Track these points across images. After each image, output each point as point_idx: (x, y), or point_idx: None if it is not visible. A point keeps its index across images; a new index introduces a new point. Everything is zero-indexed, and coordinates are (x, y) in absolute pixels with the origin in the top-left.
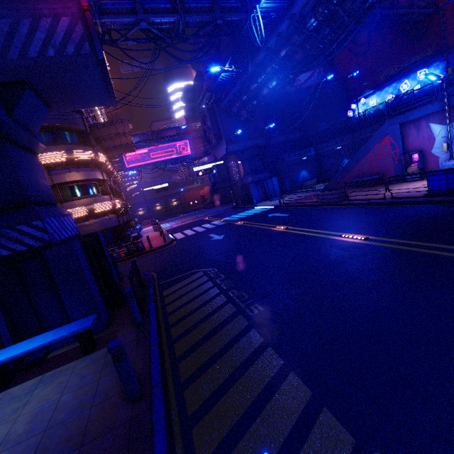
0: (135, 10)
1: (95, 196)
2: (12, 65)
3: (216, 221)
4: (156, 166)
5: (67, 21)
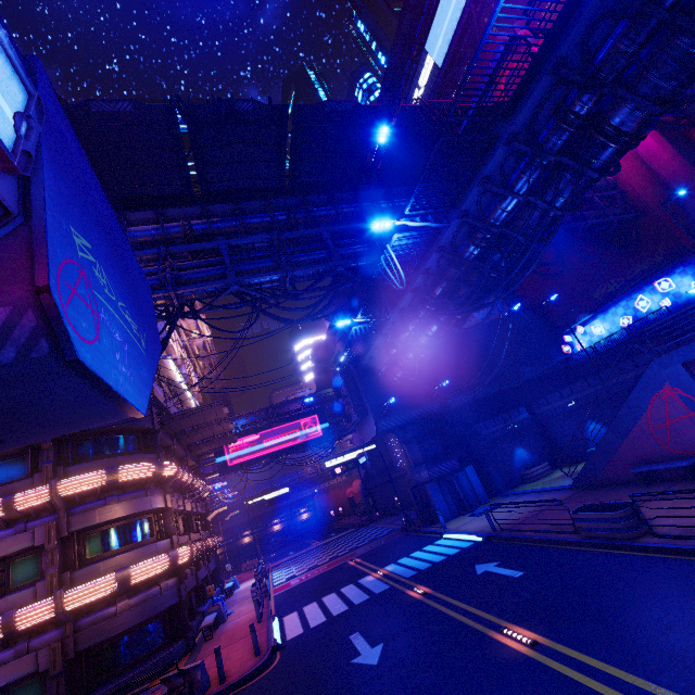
0: (225, 275)
1: (142, 544)
2: None
3: (370, 577)
4: (271, 458)
5: (5, 313)
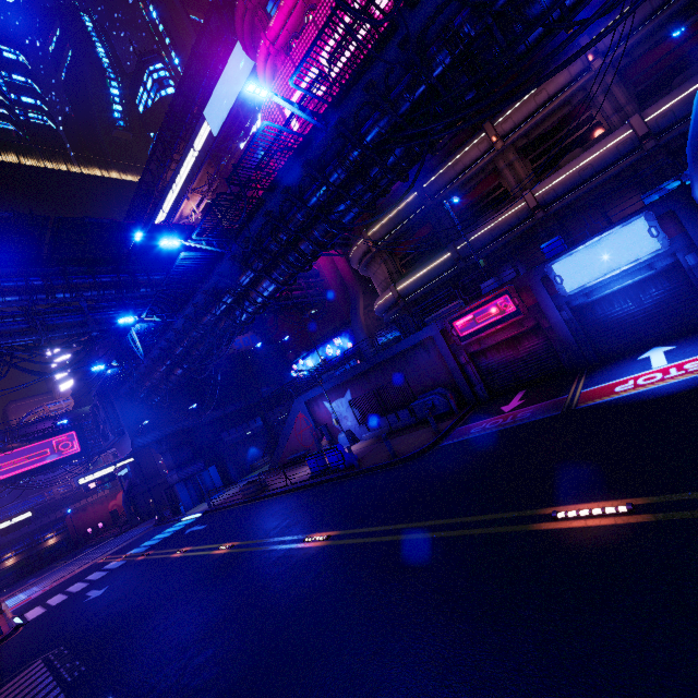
0: None
1: None
2: None
3: (114, 562)
4: (7, 484)
5: None
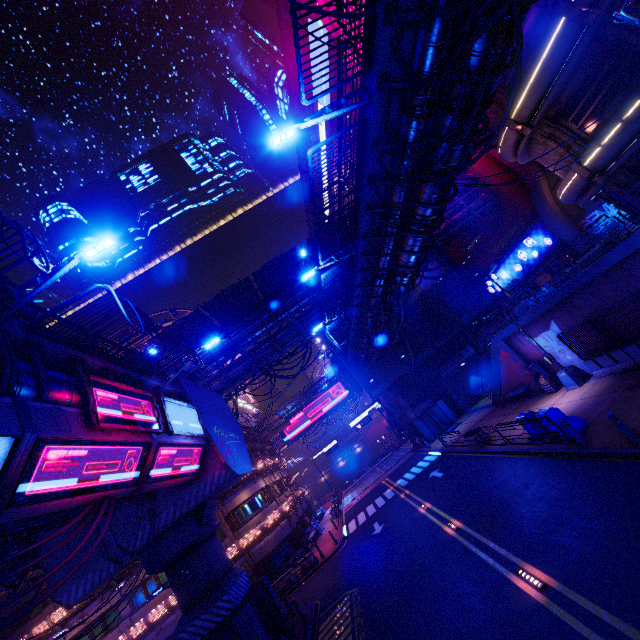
0: (251, 367)
1: (263, 508)
2: (199, 503)
3: (389, 490)
4: (317, 423)
5: (218, 472)
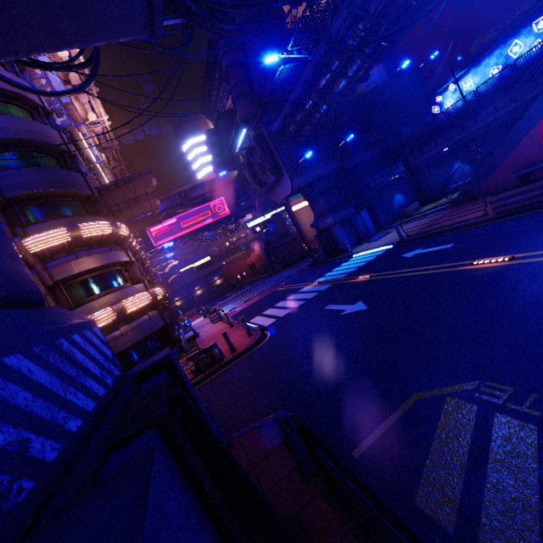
0: None
1: (122, 288)
2: None
3: (308, 287)
4: (190, 237)
5: None
